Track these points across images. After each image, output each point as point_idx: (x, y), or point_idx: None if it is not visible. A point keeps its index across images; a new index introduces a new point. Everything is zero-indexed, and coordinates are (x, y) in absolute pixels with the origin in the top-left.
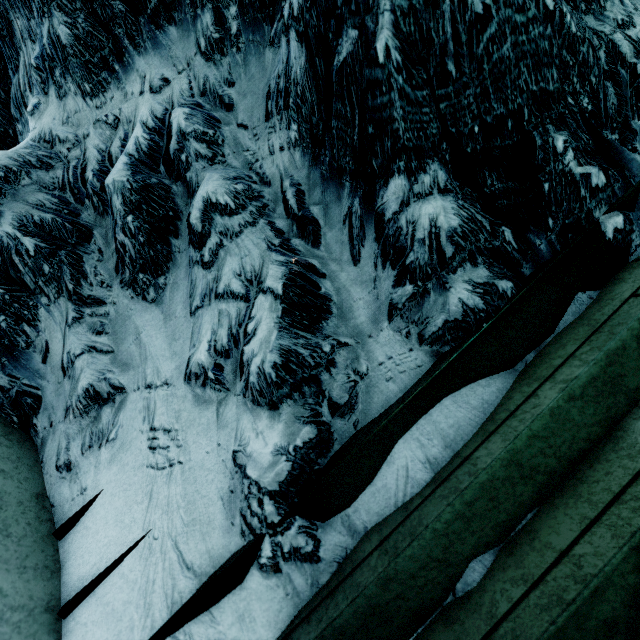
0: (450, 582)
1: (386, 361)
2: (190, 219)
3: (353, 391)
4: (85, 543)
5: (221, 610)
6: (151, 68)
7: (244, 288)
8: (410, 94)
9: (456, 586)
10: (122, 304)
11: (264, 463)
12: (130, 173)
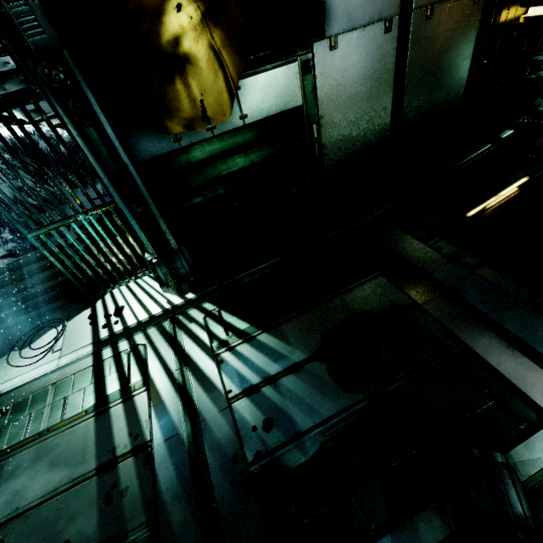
0: None
1: None
2: None
3: None
4: None
5: None
6: None
7: None
8: (0, 222)
9: None
10: None
11: None
12: None
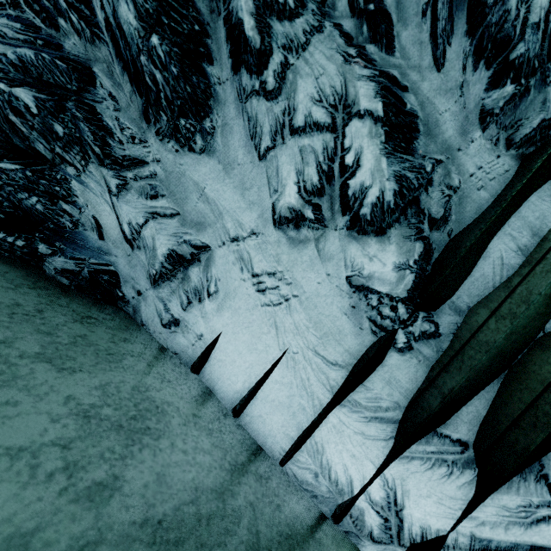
0: (542, 325)
1: (476, 172)
2: (245, 30)
3: (447, 205)
4: (226, 371)
5: (371, 382)
6: None
7: (329, 116)
8: None
9: (545, 327)
10: (168, 160)
11: (391, 279)
12: None
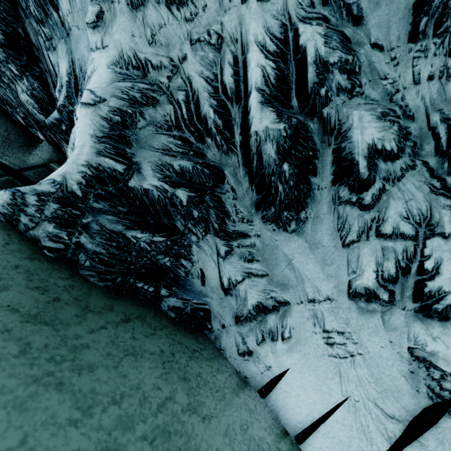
0: None
1: None
2: (359, 169)
3: None
4: (290, 401)
5: (425, 439)
6: None
7: (414, 230)
8: None
9: None
10: (266, 236)
11: None
12: (276, 116)
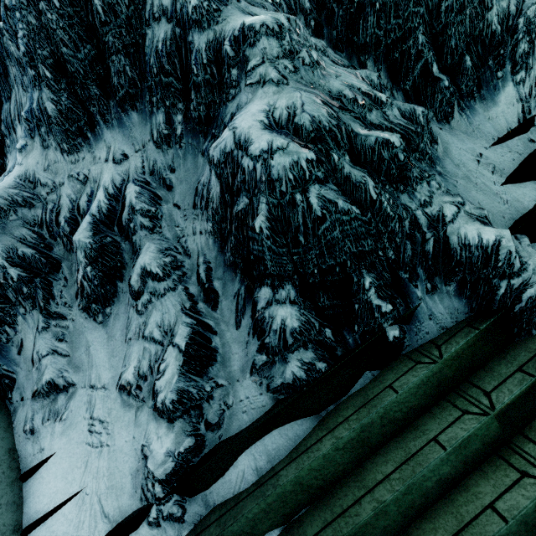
0: None
1: (245, 399)
2: (131, 281)
3: (222, 416)
4: (41, 488)
5: None
6: (115, 142)
7: (162, 337)
8: (275, 249)
9: None
10: (79, 322)
11: (158, 460)
12: (92, 234)
